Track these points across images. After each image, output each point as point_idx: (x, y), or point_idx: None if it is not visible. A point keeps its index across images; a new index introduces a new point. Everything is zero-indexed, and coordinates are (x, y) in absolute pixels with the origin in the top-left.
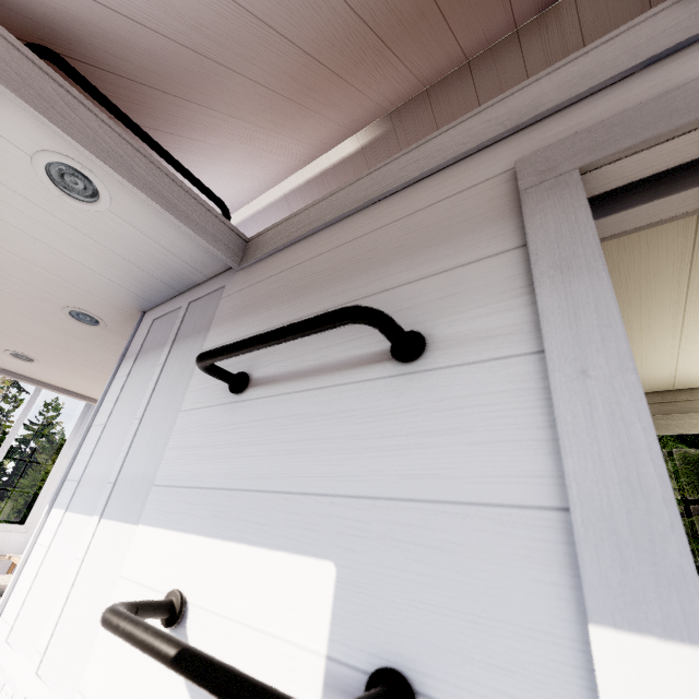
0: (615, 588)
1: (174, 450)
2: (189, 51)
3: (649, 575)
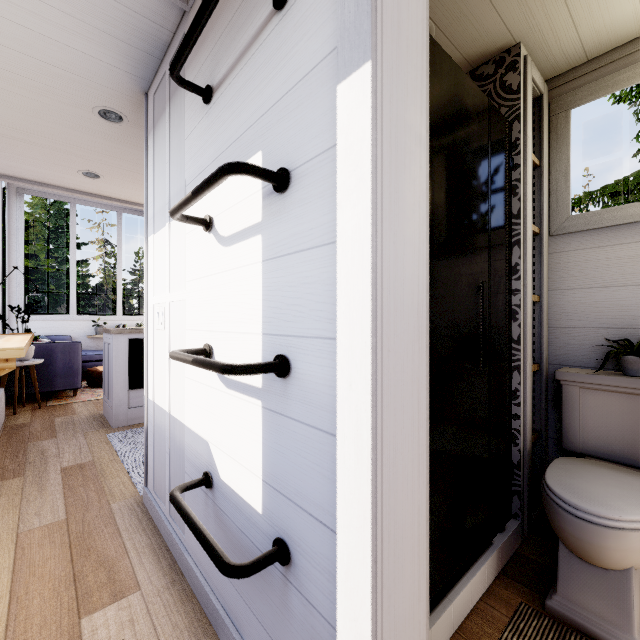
0: (346, 62)
1: (189, 162)
2: None
3: (357, 45)
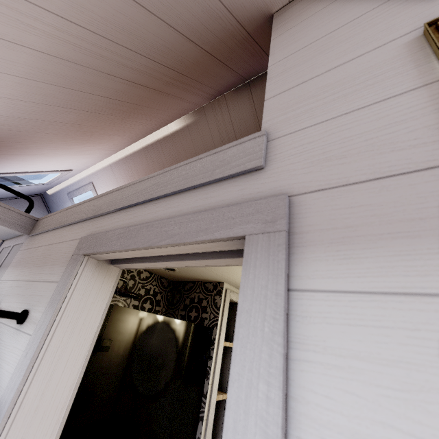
0: None
1: None
2: (4, 130)
3: None
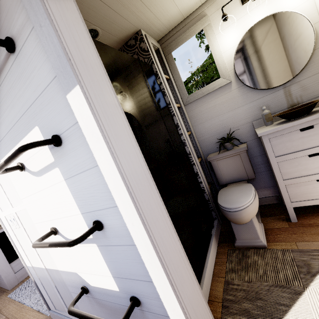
0: (66, 85)
1: None
2: None
3: (68, 77)
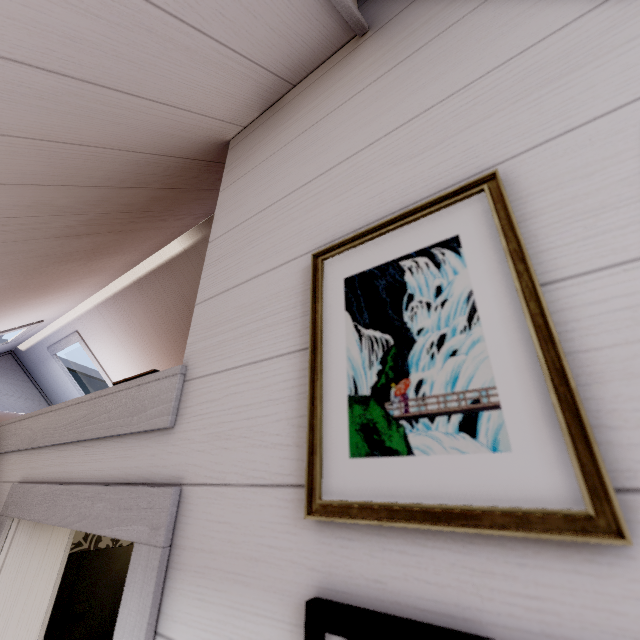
0: None
1: None
2: None
3: None
